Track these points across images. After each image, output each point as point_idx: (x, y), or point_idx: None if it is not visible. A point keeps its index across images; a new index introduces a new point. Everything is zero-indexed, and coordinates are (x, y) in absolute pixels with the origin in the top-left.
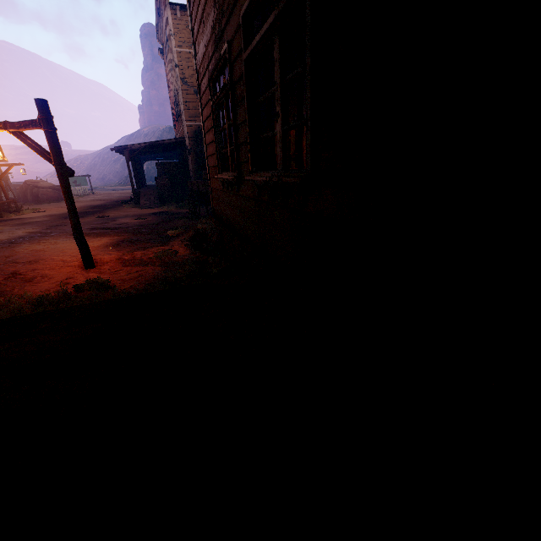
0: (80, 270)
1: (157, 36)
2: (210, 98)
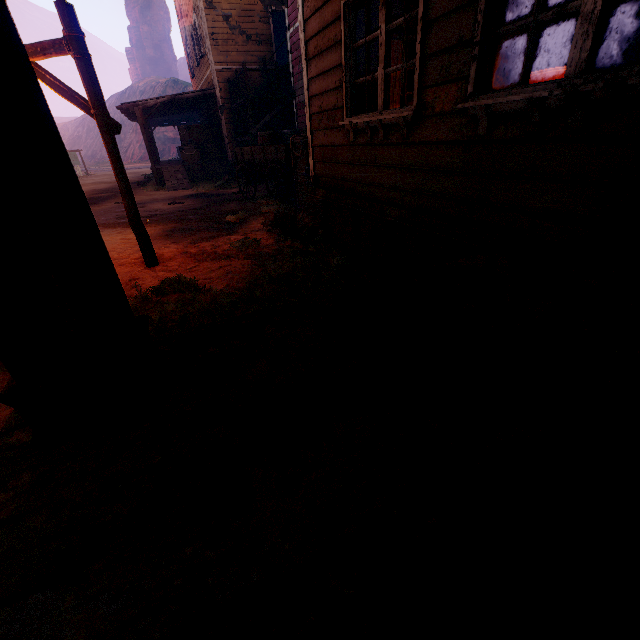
0: (142, 269)
1: None
2: None
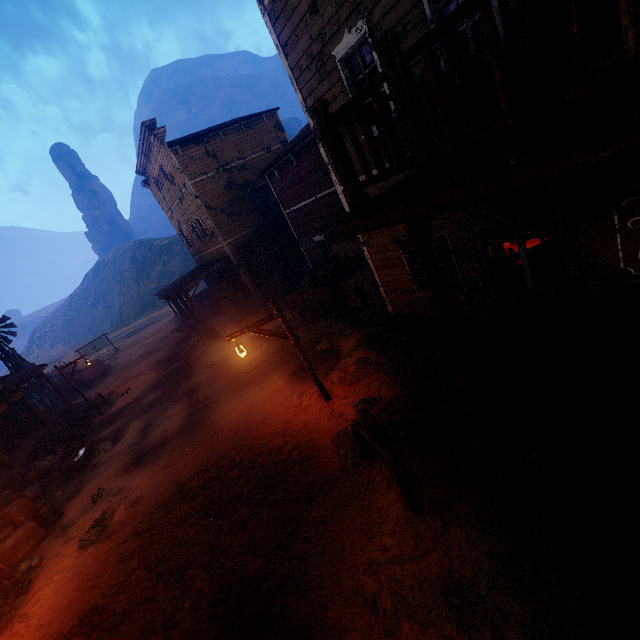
0: (326, 404)
1: (138, 171)
2: (402, 252)
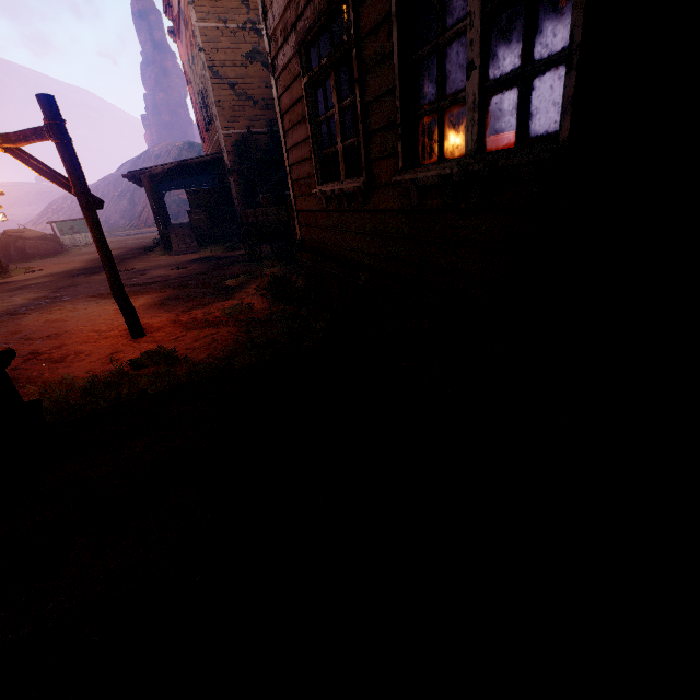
0: (127, 341)
1: (165, 9)
2: (302, 73)
